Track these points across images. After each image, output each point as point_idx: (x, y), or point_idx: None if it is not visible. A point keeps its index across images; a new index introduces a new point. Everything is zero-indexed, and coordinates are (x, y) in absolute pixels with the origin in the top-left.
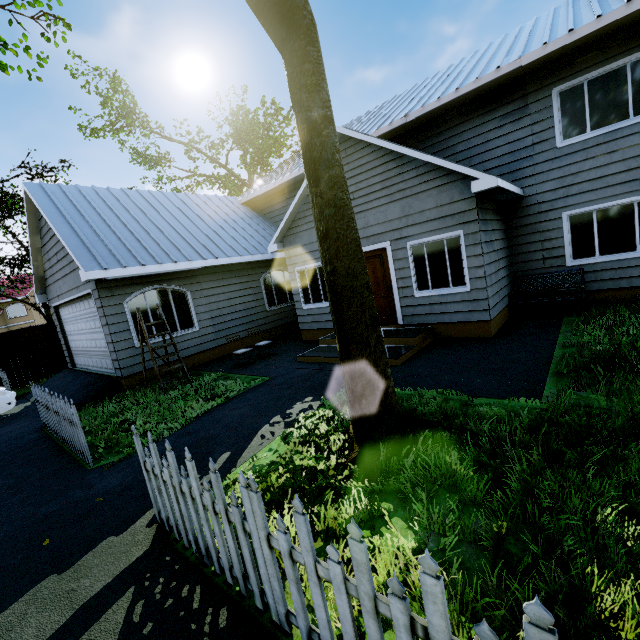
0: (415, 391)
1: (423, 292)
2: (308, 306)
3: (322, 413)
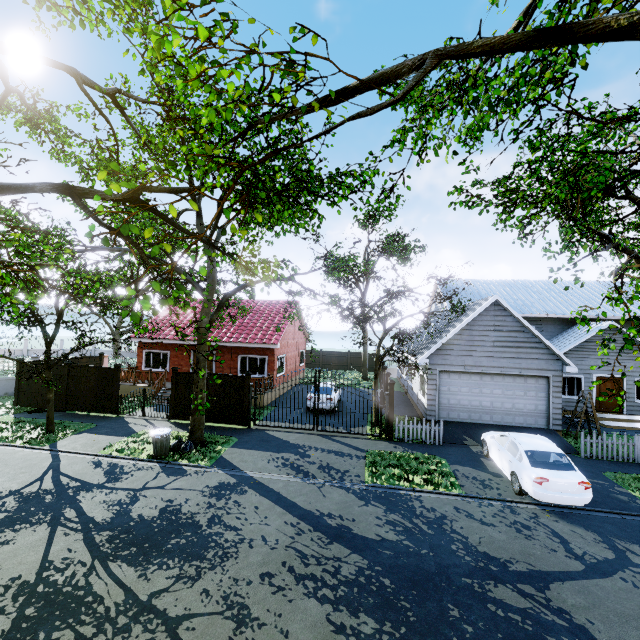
0: None
1: (639, 401)
2: (564, 396)
3: None
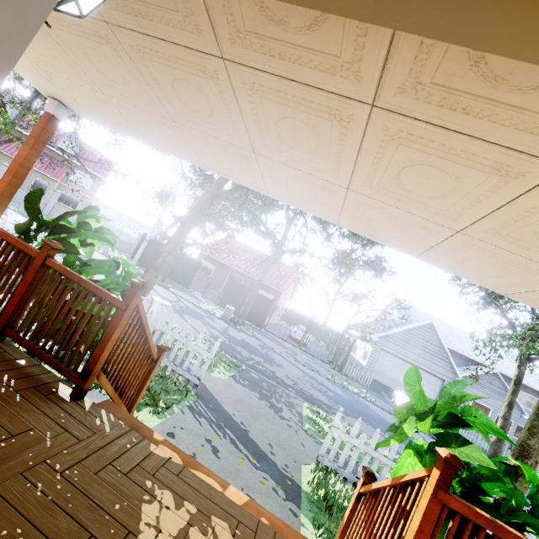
0: None
1: None
2: None
3: None
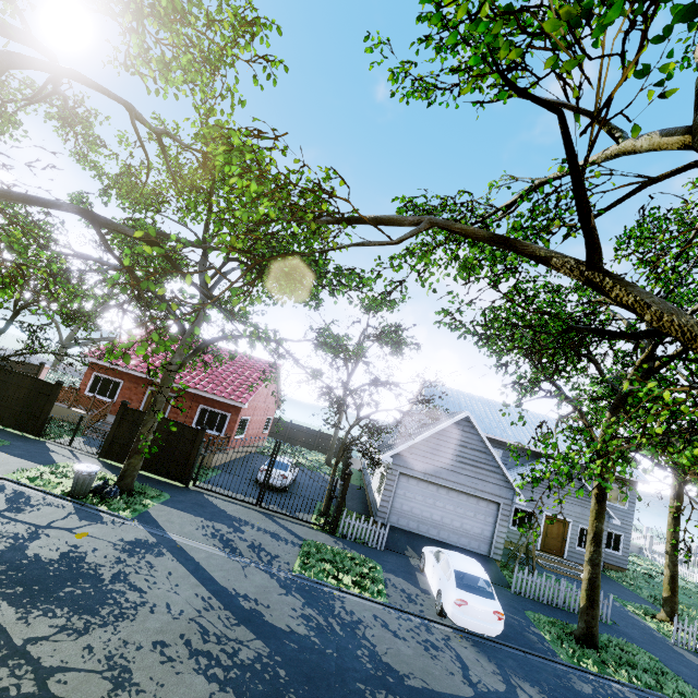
0: (639, 604)
1: (579, 548)
2: (514, 528)
3: (632, 609)
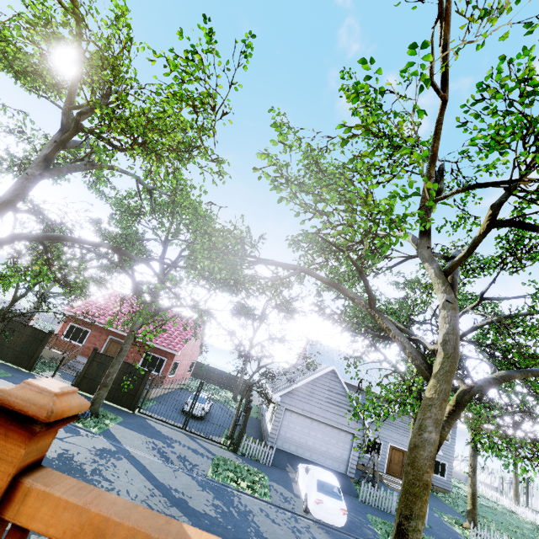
0: (453, 516)
1: None
2: (367, 455)
3: (447, 519)
